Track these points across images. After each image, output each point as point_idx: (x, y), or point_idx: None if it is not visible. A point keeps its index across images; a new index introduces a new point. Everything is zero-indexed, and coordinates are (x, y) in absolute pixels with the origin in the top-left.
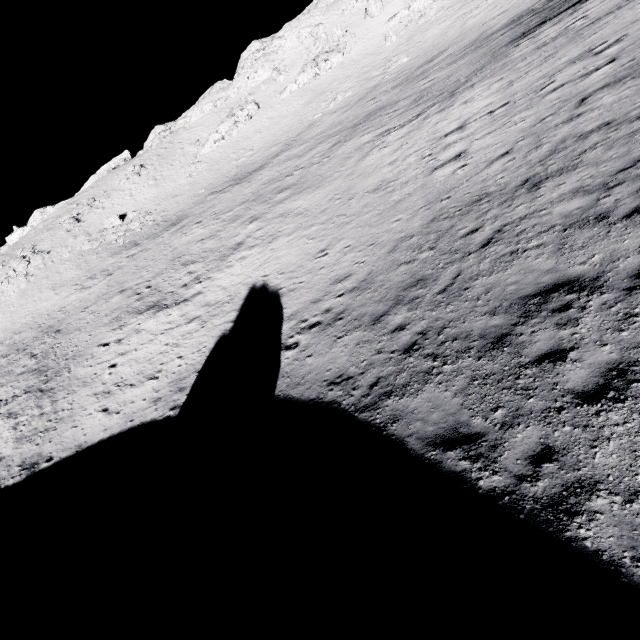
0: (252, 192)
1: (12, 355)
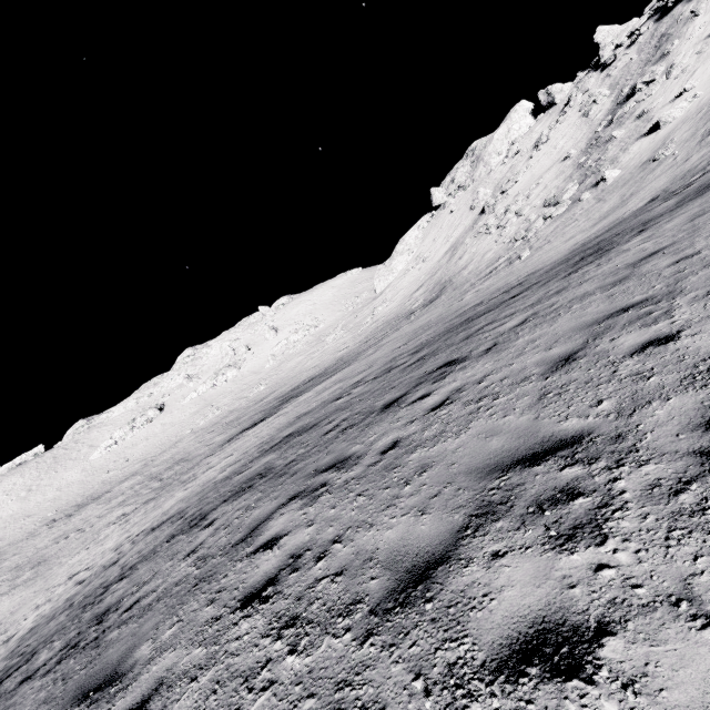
0: (38, 549)
1: None
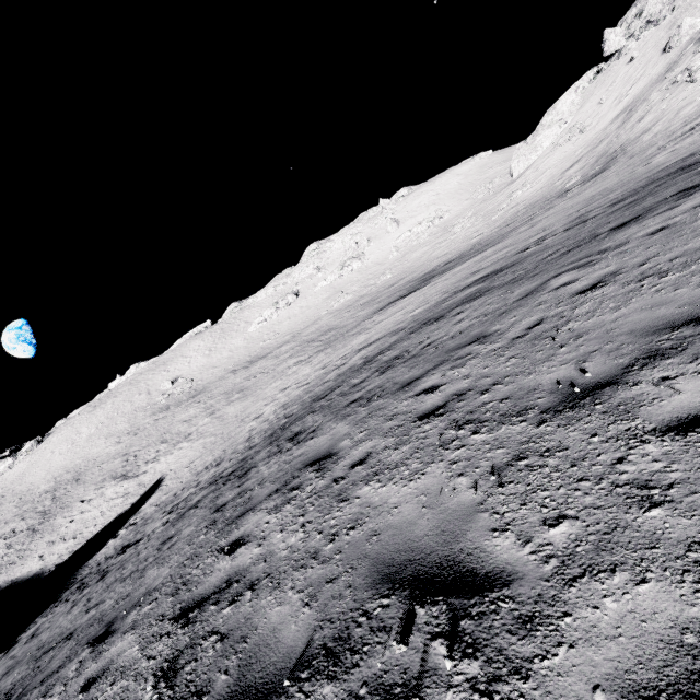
0: (235, 384)
1: (49, 493)
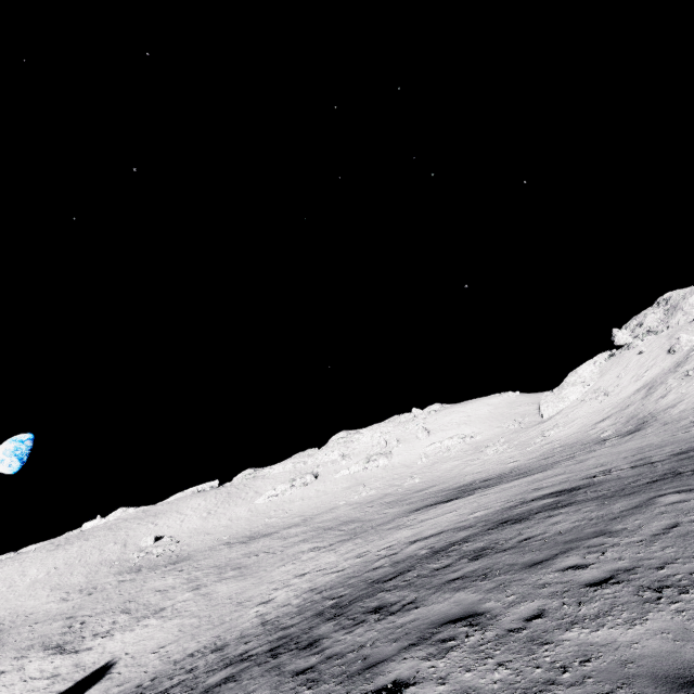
0: (231, 558)
1: None
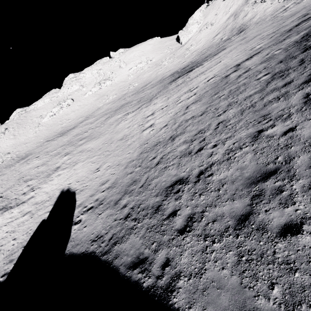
0: (67, 140)
1: None
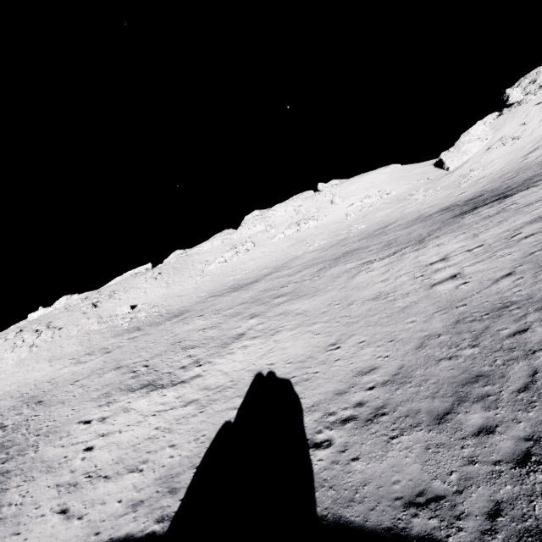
0: (250, 296)
1: None
